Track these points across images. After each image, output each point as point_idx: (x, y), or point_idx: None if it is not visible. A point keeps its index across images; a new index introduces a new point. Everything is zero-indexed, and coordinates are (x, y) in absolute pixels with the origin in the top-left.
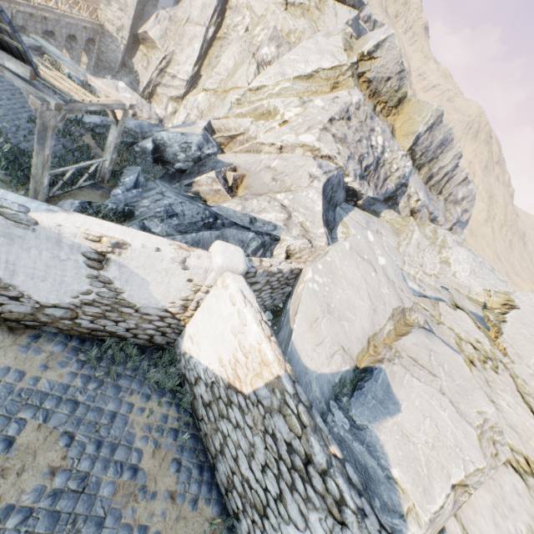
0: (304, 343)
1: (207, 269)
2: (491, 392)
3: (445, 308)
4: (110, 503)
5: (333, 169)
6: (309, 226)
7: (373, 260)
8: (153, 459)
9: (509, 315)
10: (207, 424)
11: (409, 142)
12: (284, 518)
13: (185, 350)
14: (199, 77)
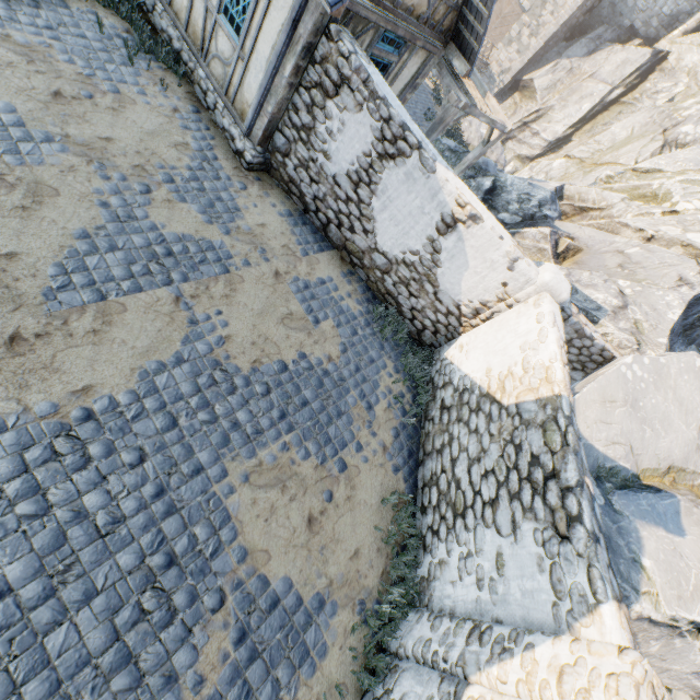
0: (587, 410)
1: (529, 280)
2: None
3: None
4: (349, 409)
5: None
6: (645, 328)
7: None
8: (384, 413)
9: None
10: (435, 424)
11: None
12: (486, 521)
13: (446, 357)
14: (567, 141)
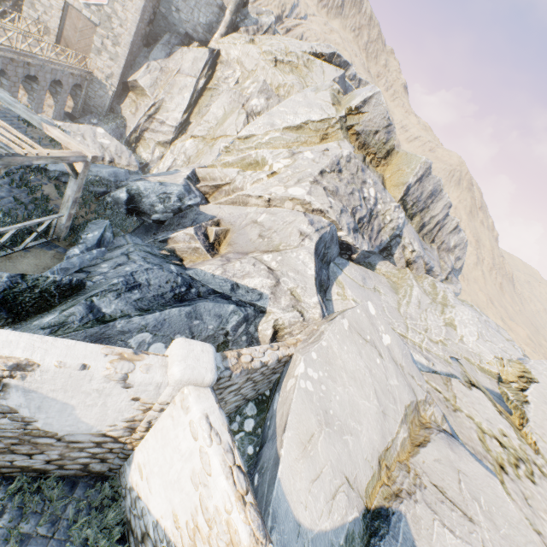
0: (296, 479)
1: (159, 385)
2: (534, 516)
3: (459, 387)
4: None
5: (325, 225)
6: (300, 294)
7: (377, 341)
8: None
9: (529, 393)
10: None
11: (400, 192)
12: None
13: (132, 485)
14: (189, 123)
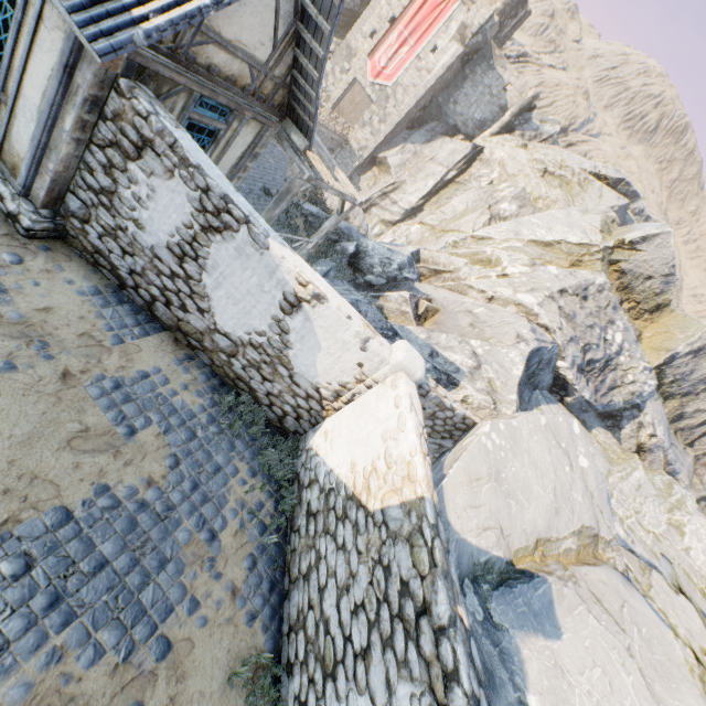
0: (456, 495)
1: (383, 360)
2: None
3: (660, 582)
4: (179, 550)
5: (548, 341)
6: (498, 386)
7: (571, 454)
8: (234, 538)
9: None
10: (301, 537)
11: (658, 358)
12: (359, 684)
13: (312, 446)
14: (421, 210)
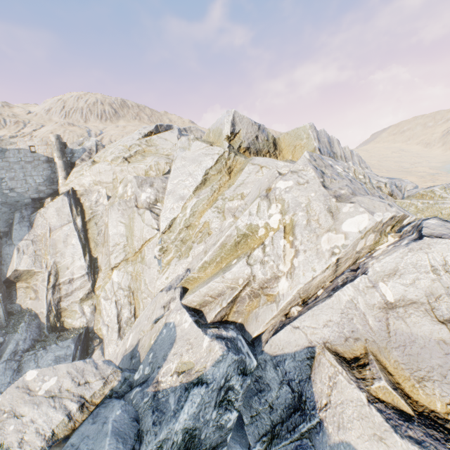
0: None
1: None
2: None
3: None
4: None
5: None
6: None
7: None
8: None
9: None
10: None
11: None
12: None
13: None
14: (95, 260)
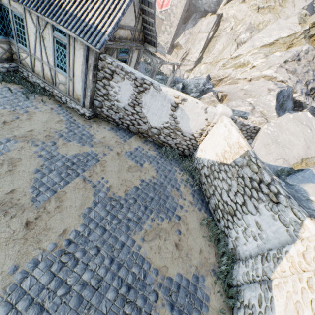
0: (260, 152)
1: (214, 114)
2: None
3: None
4: (170, 194)
5: (284, 86)
6: (265, 113)
7: (309, 125)
8: (184, 189)
9: None
10: (206, 184)
11: None
12: (245, 212)
13: (197, 156)
14: (202, 58)
